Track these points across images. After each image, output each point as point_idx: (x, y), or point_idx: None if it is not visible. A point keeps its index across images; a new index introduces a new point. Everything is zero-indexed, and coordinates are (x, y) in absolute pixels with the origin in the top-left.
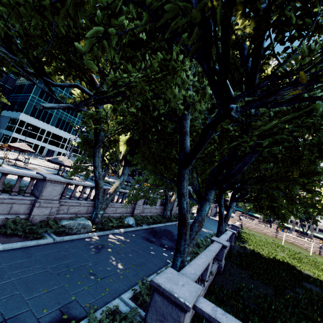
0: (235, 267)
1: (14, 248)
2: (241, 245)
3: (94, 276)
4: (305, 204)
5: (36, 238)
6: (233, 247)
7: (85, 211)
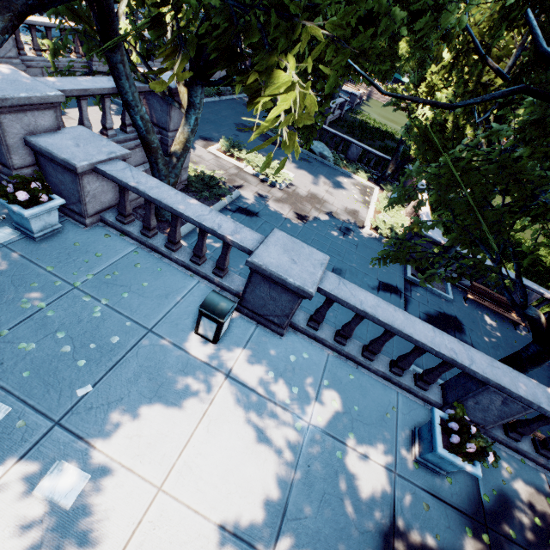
0: (337, 128)
1: (208, 101)
2: (352, 116)
3: (255, 117)
4: (376, 72)
5: (210, 97)
6: (343, 117)
7: (218, 76)
